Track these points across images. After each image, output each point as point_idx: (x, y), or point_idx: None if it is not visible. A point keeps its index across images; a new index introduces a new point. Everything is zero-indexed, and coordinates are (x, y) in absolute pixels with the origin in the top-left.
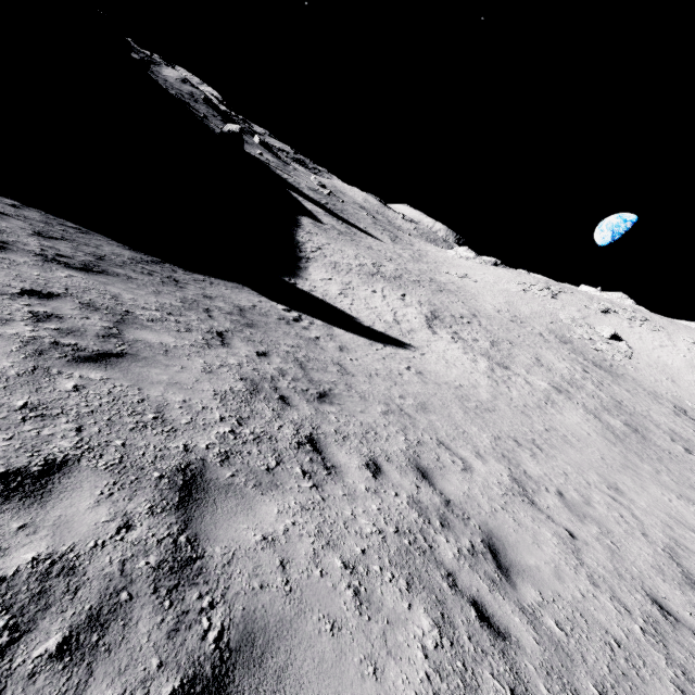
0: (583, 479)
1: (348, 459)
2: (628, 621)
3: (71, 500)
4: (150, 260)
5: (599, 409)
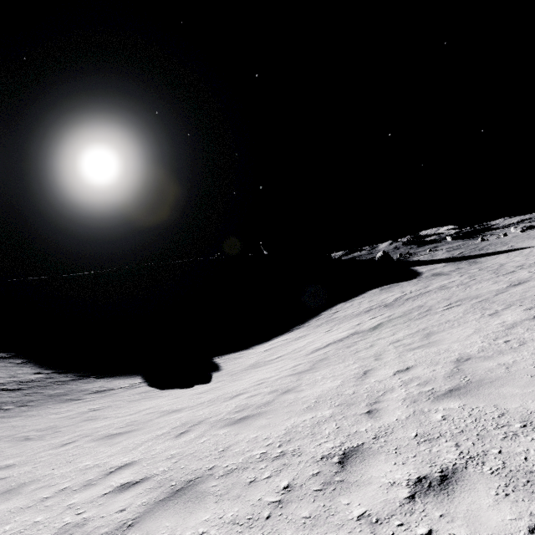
0: None
1: None
2: None
3: None
4: (81, 378)
5: (379, 431)
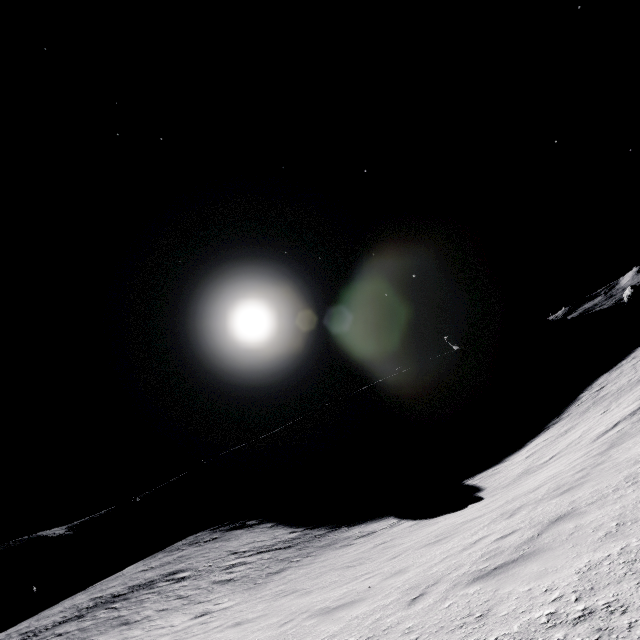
0: (242, 614)
1: (199, 596)
2: (132, 636)
3: (167, 595)
4: (335, 529)
5: None
